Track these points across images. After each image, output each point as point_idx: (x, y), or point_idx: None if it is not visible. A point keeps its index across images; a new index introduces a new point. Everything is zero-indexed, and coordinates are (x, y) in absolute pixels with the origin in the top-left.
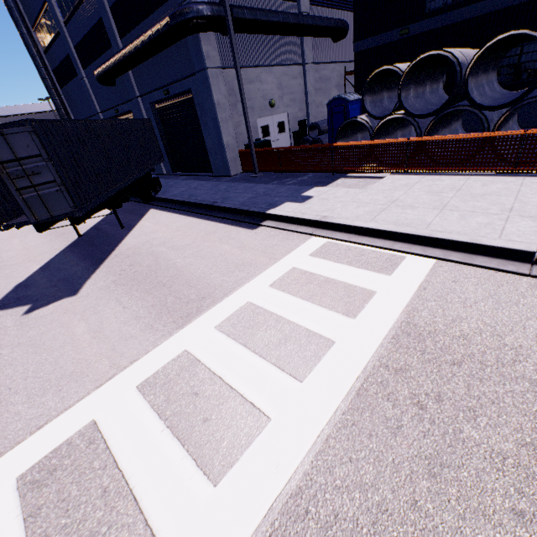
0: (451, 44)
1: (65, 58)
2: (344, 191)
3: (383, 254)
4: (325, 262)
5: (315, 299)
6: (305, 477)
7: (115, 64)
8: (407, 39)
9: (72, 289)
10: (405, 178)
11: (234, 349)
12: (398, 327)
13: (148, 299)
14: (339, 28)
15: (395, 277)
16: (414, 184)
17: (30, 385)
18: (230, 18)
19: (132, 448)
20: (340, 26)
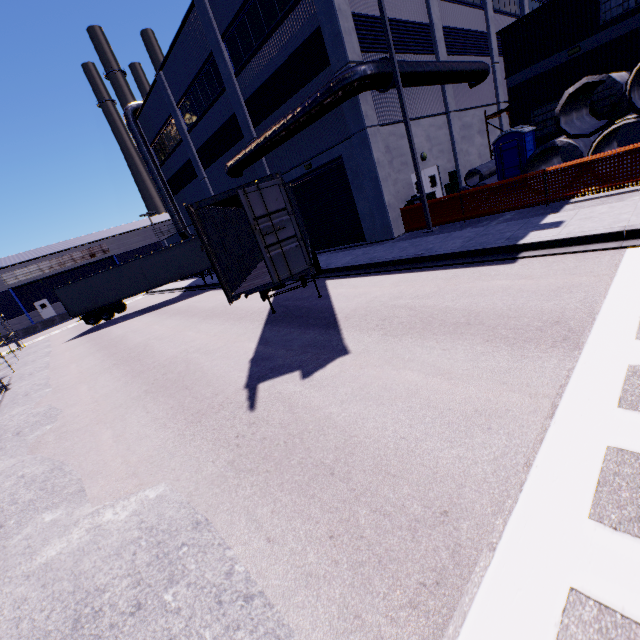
0: None
1: (184, 164)
2: (605, 207)
3: None
4: None
5: None
6: None
7: (254, 150)
8: (578, 57)
9: (334, 350)
10: None
11: None
12: None
13: (468, 337)
14: (482, 70)
15: None
16: None
17: (430, 431)
18: (397, 70)
19: None
20: (482, 68)
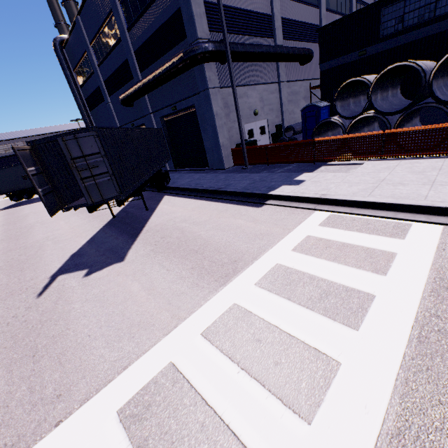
0: (404, 59)
1: (96, 89)
2: (332, 175)
3: (389, 222)
4: (336, 230)
5: (340, 260)
6: (399, 417)
7: (136, 90)
8: (365, 58)
9: (118, 256)
10: (384, 163)
11: (280, 302)
12: (433, 282)
13: (187, 263)
14: (306, 55)
15: (409, 240)
16: (395, 166)
17: (106, 333)
18: (229, 51)
19: (215, 387)
20: (307, 53)
